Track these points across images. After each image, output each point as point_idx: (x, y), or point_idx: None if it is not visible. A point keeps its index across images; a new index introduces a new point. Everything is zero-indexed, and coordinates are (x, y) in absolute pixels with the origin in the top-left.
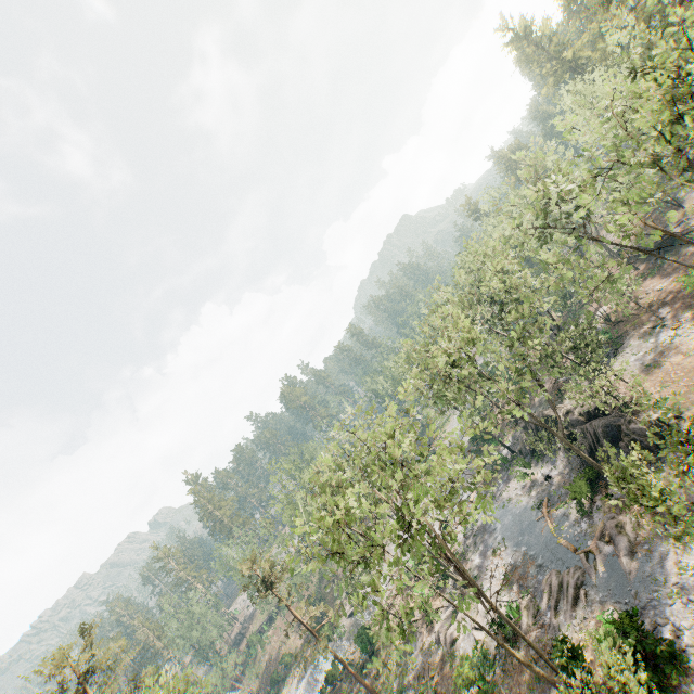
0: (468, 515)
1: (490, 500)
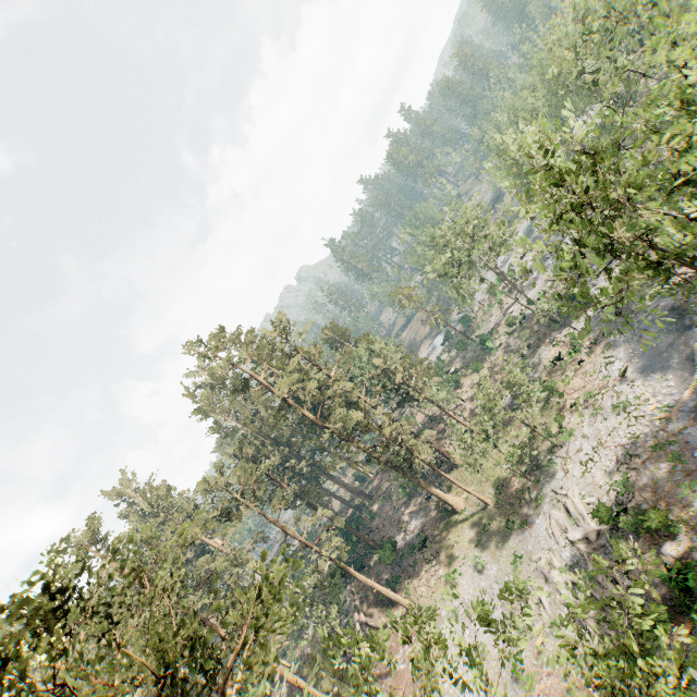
0: (500, 253)
1: (511, 246)
